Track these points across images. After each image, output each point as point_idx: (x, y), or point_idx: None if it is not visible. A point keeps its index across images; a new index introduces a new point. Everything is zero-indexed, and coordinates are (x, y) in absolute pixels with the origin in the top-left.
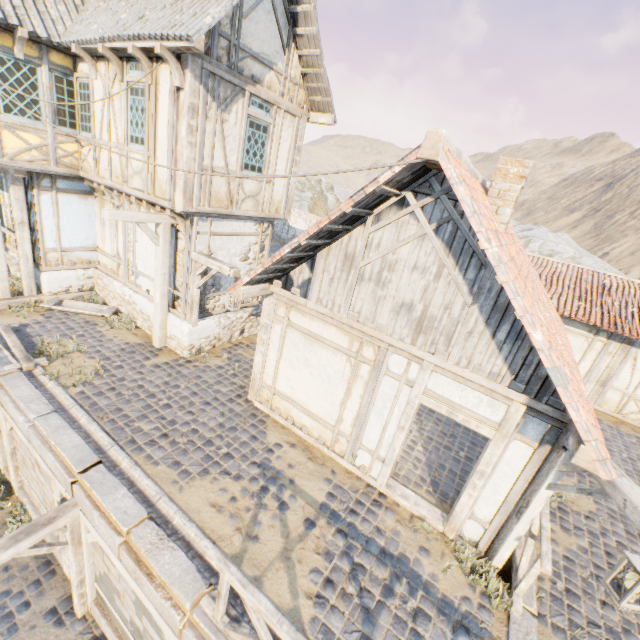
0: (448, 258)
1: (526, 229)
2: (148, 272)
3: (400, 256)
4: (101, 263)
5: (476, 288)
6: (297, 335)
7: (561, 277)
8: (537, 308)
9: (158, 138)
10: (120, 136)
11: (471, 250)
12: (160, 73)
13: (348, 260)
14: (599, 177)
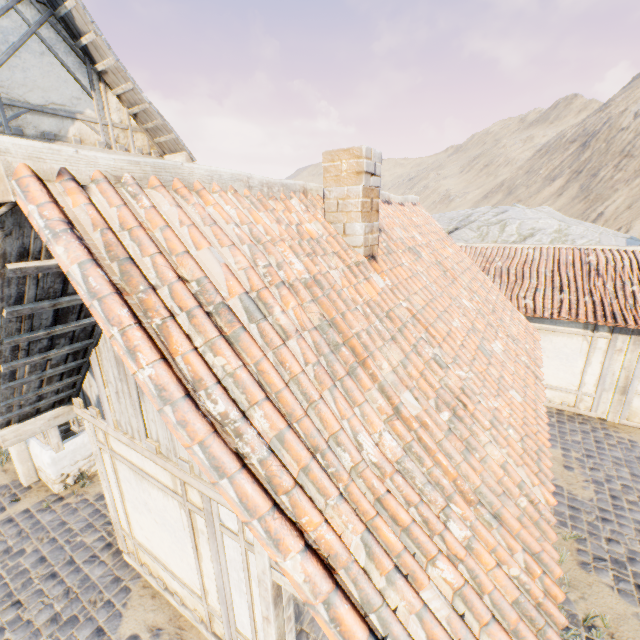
0: None
1: (500, 212)
2: None
3: None
4: None
5: None
6: (125, 468)
7: (534, 266)
8: (377, 418)
9: None
10: None
11: None
12: None
13: (120, 364)
14: (572, 139)
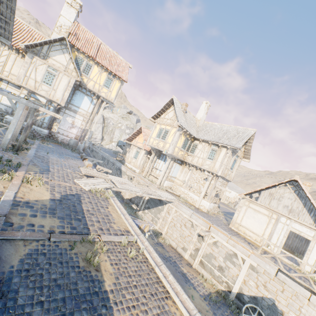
0: (297, 197)
1: None
2: (196, 187)
3: (284, 195)
4: (175, 181)
5: (304, 204)
6: (251, 210)
7: None
8: None
9: (217, 160)
10: (204, 156)
11: (302, 197)
12: (222, 149)
13: (270, 194)
14: None
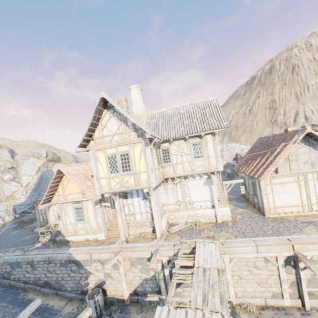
0: (310, 148)
1: (227, 146)
2: (199, 199)
3: (298, 152)
4: (166, 209)
5: None
6: (276, 185)
7: None
8: None
9: (209, 153)
10: (188, 158)
11: (314, 144)
12: (206, 137)
13: (285, 159)
14: None
